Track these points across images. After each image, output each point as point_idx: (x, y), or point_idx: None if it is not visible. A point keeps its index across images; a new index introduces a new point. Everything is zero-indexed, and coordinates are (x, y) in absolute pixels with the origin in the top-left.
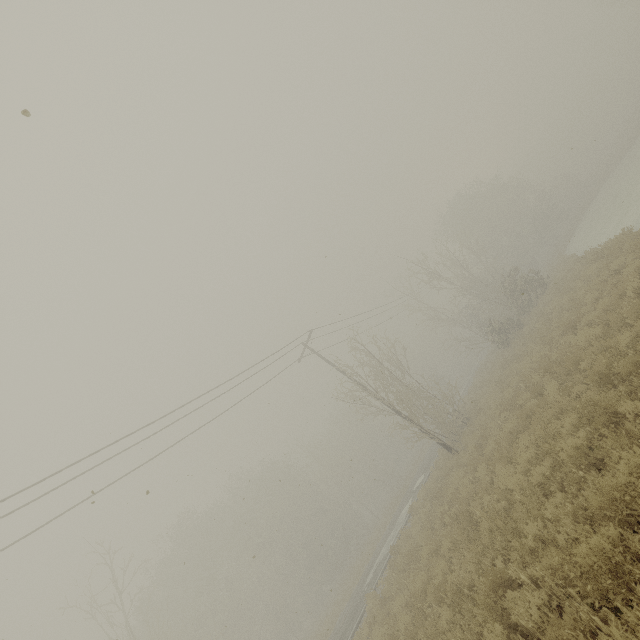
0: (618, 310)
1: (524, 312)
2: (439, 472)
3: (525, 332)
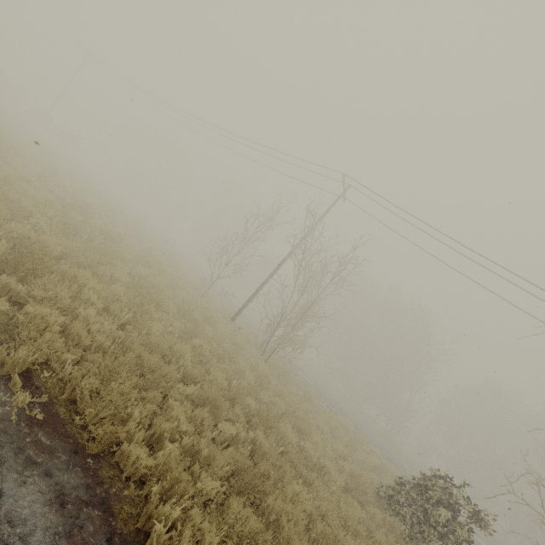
0: None
1: None
2: (229, 315)
3: (289, 424)
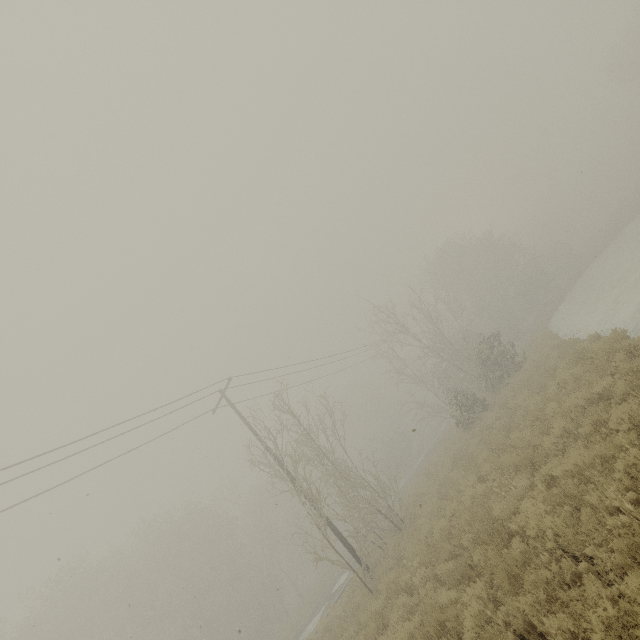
0: (597, 493)
1: (493, 389)
2: (348, 600)
3: (486, 421)
